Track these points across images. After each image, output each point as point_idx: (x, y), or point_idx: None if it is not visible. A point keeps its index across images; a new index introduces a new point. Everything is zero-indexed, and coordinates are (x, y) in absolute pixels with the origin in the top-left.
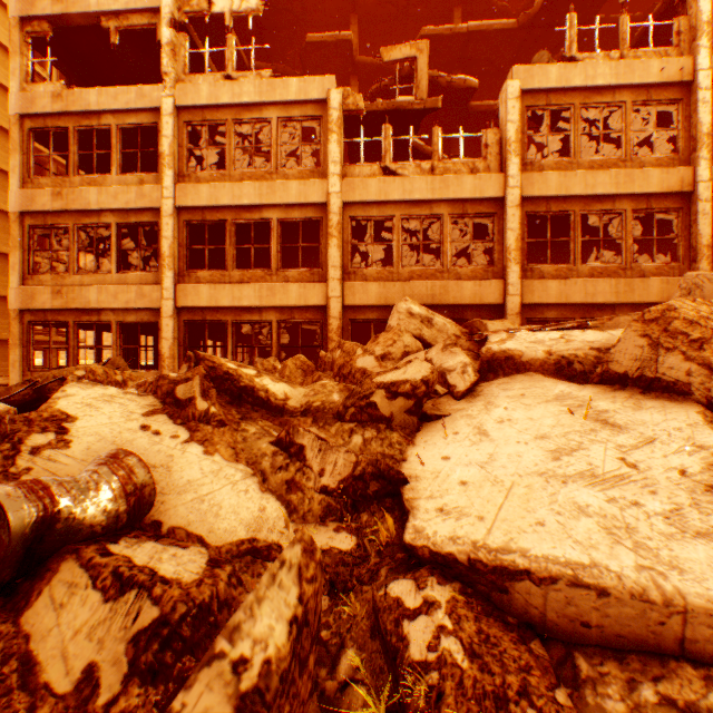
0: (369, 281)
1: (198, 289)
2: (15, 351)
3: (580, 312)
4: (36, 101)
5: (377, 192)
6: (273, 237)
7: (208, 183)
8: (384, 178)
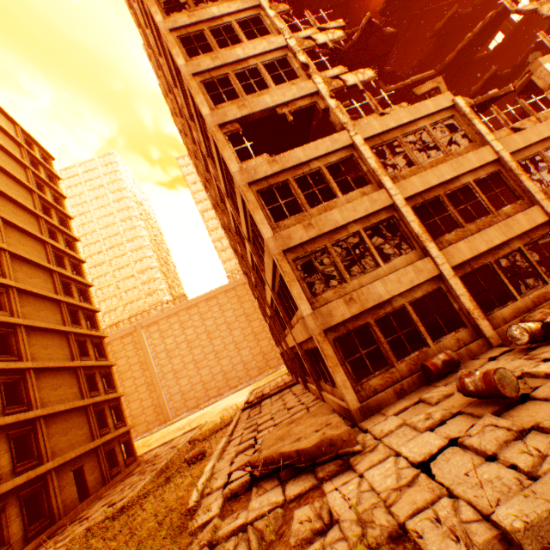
0: None
1: (456, 247)
2: (337, 372)
3: None
4: (256, 171)
5: (521, 141)
6: (477, 193)
7: (410, 177)
8: (519, 133)
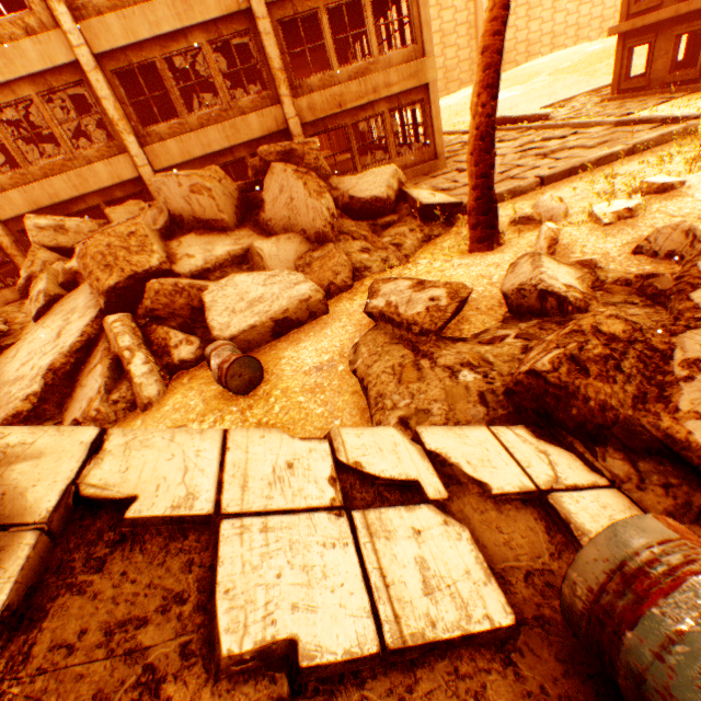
0: (9, 190)
1: None
2: None
3: (209, 163)
4: None
5: None
6: None
7: None
8: None
